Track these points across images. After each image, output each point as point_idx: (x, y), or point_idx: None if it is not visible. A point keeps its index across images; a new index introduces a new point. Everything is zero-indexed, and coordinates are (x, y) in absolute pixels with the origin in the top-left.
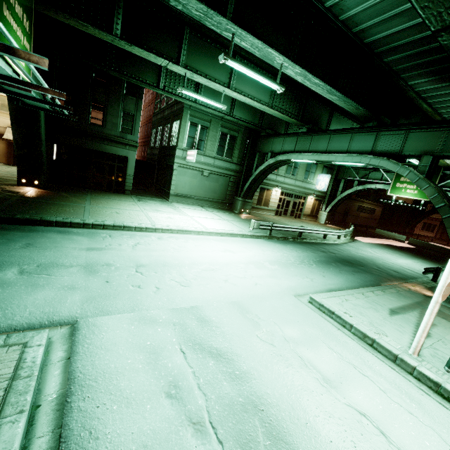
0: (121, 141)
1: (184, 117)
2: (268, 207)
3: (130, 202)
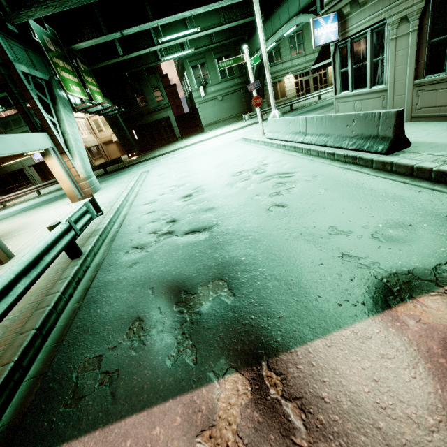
0: (160, 108)
1: (186, 66)
2: (286, 97)
3: (179, 143)
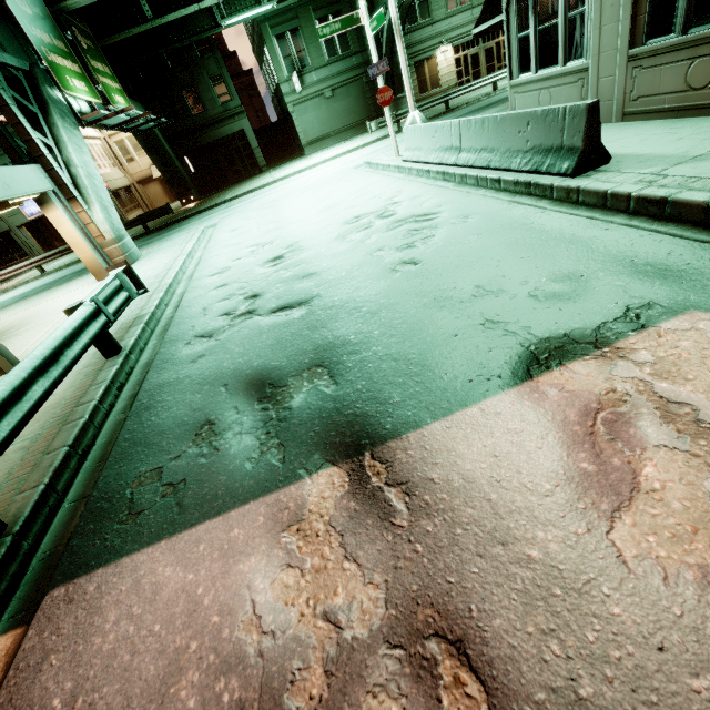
0: (228, 115)
1: (266, 36)
2: (441, 88)
3: (264, 176)
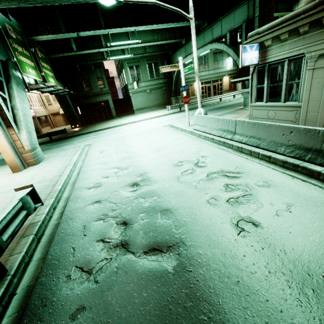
0: (102, 93)
1: (124, 66)
2: (195, 96)
3: (115, 120)
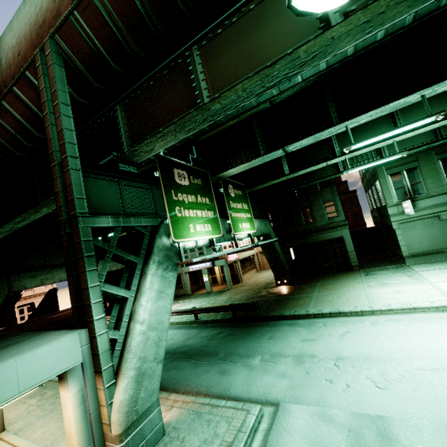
0: (332, 226)
1: (380, 175)
2: None
3: (355, 280)
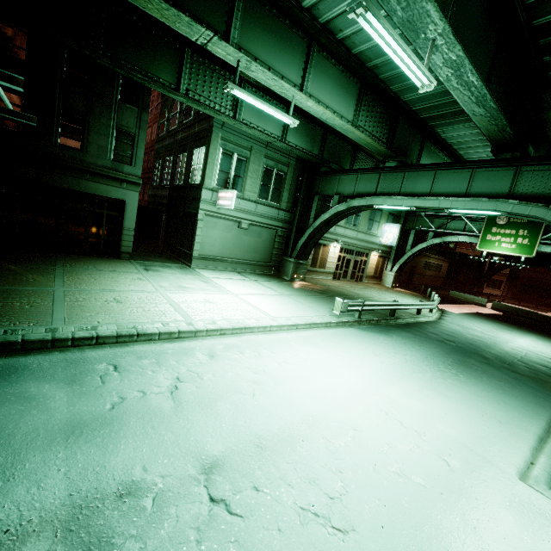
0: (115, 176)
1: (213, 141)
2: (324, 269)
3: (133, 275)
